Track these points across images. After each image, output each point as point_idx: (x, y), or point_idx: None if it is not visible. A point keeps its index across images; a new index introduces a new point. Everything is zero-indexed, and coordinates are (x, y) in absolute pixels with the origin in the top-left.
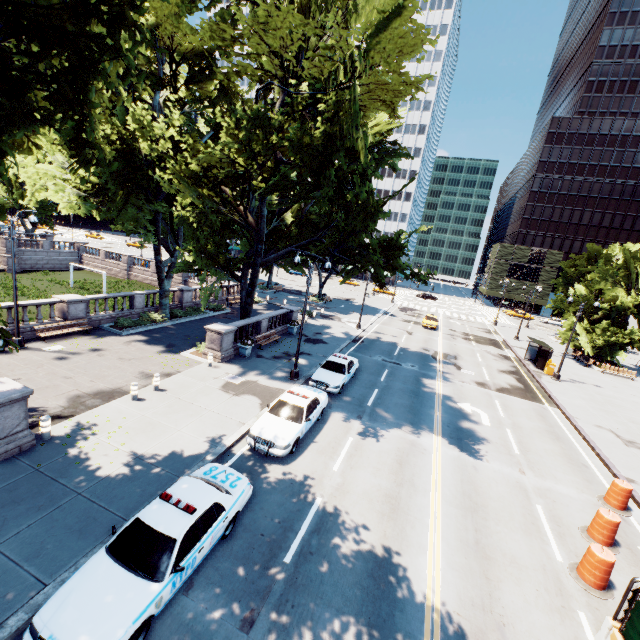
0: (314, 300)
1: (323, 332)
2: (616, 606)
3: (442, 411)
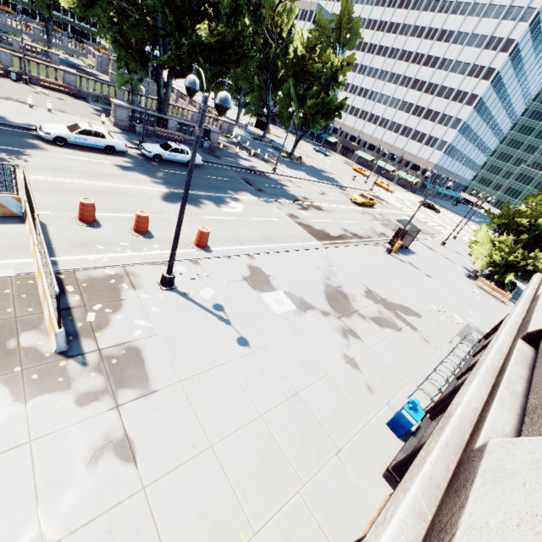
0: (283, 156)
1: (235, 158)
2: (74, 225)
3: (208, 195)
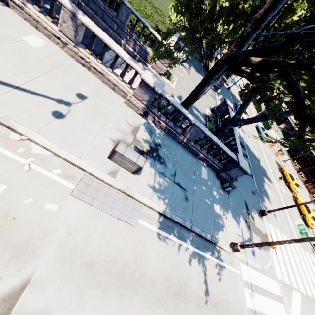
0: None
1: None
2: None
3: None
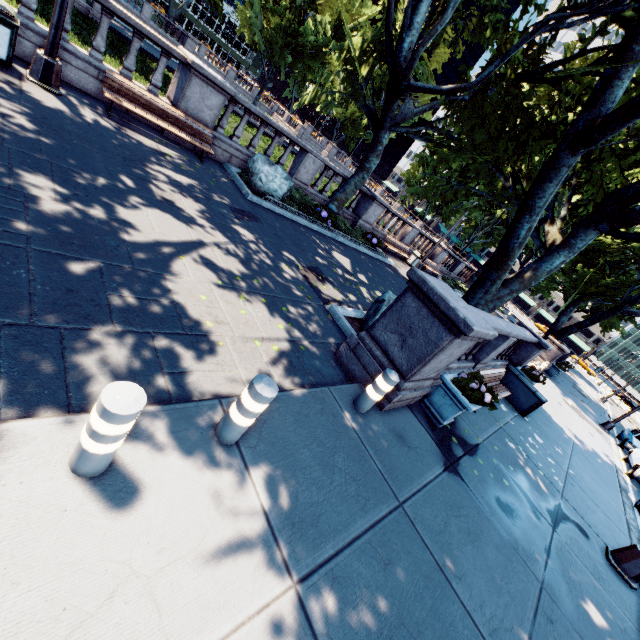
0: None
1: (577, 386)
2: None
3: None
